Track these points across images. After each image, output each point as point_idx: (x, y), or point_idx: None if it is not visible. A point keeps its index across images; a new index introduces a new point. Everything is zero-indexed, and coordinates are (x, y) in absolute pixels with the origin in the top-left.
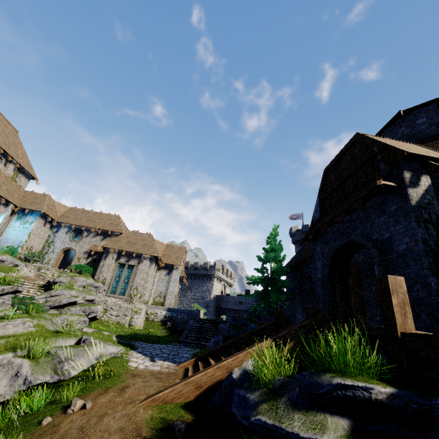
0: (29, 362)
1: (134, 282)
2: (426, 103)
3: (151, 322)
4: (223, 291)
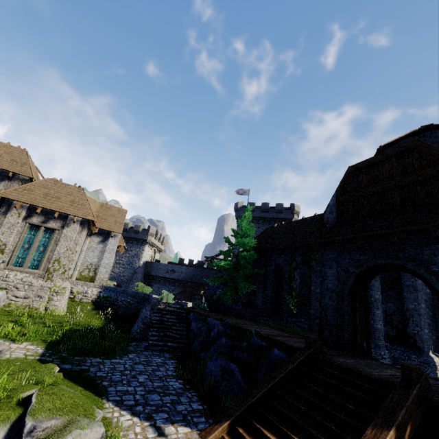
0: None
1: (54, 253)
2: None
3: (79, 303)
4: (152, 256)
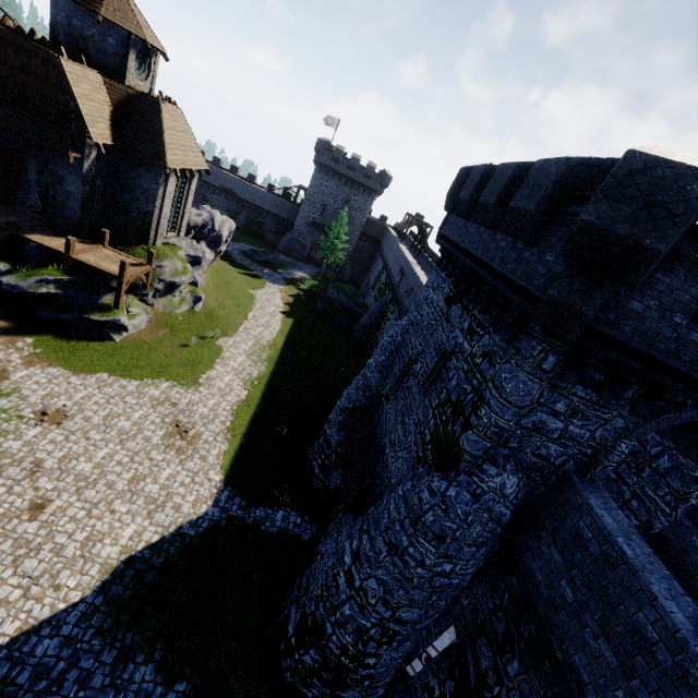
0: None
1: None
2: (122, 28)
3: None
4: None
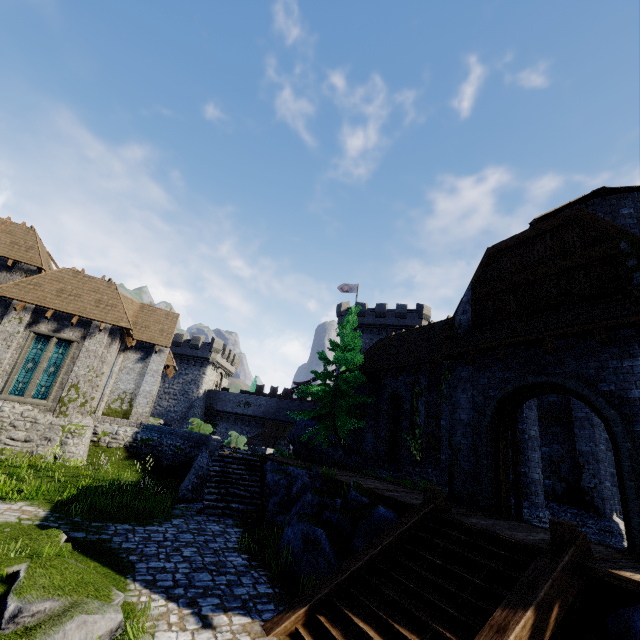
0: None
1: (70, 375)
2: (639, 187)
3: (105, 449)
4: (218, 382)
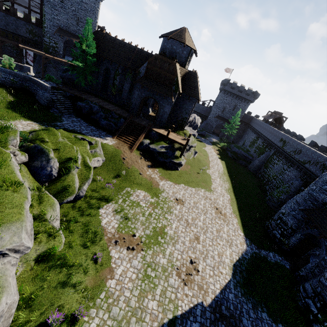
0: (99, 157)
1: None
2: (190, 47)
3: None
4: None
